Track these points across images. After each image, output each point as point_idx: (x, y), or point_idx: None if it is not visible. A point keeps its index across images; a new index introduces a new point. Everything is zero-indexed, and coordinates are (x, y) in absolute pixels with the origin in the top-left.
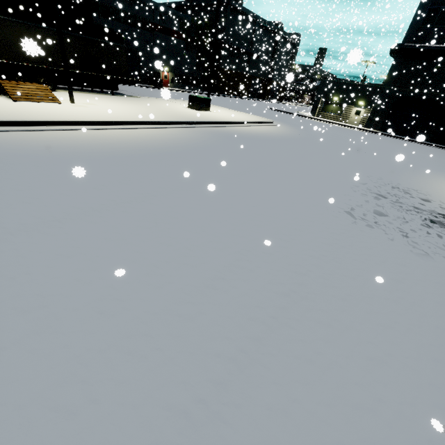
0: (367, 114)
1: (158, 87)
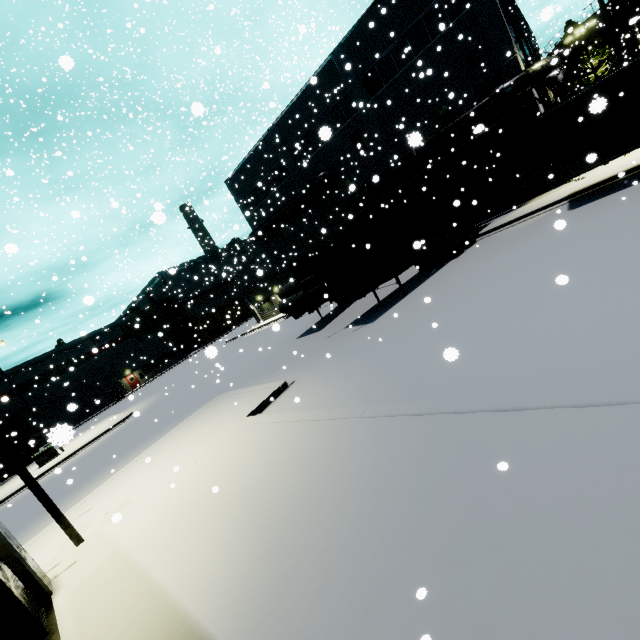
0: None
1: (121, 399)
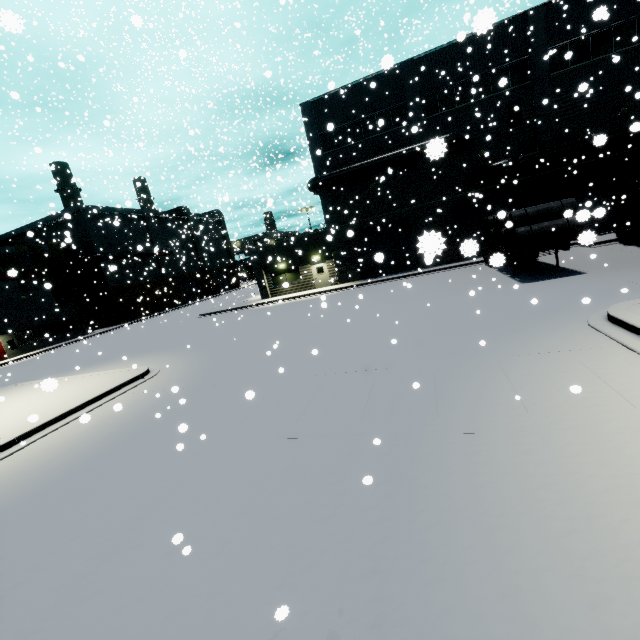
0: (332, 267)
1: None
